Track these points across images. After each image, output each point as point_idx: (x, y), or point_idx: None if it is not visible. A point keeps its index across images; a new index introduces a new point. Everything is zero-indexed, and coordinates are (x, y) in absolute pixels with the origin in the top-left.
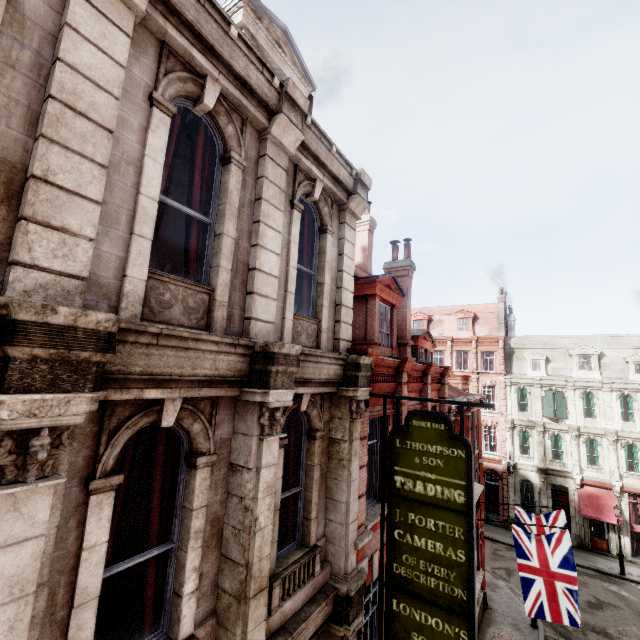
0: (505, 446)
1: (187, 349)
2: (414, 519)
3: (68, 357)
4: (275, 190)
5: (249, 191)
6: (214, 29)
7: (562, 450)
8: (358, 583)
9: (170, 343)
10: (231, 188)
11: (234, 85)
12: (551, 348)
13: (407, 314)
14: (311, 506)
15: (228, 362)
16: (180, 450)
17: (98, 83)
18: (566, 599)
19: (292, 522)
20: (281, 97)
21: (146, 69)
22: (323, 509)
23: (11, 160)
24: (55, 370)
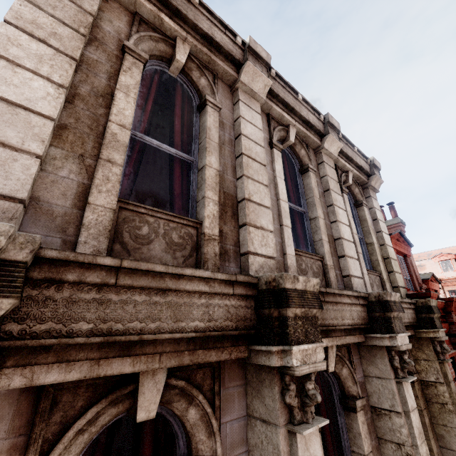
0: None
1: (336, 303)
2: None
3: (307, 314)
4: (333, 182)
5: (319, 187)
6: (291, 99)
7: None
8: None
9: (329, 299)
10: (313, 186)
11: (302, 126)
12: None
13: (412, 261)
14: None
15: (356, 312)
16: (329, 393)
17: (255, 141)
18: None
19: None
20: (325, 125)
21: (264, 130)
22: None
23: (230, 193)
24: (304, 325)
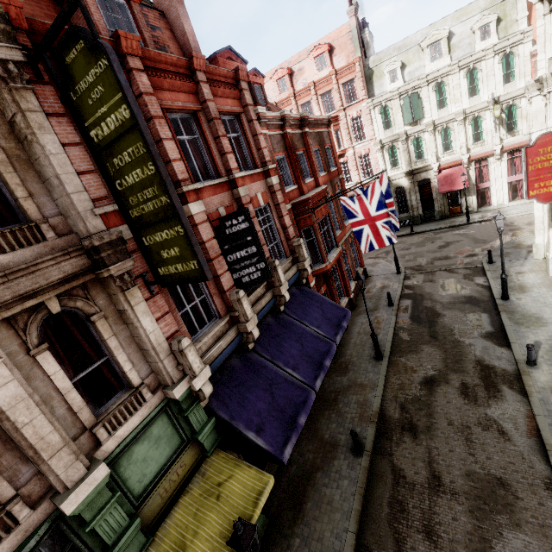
0: (379, 167)
1: None
2: (118, 163)
3: None
4: None
5: None
6: None
7: (423, 149)
8: (103, 236)
9: None
10: None
11: None
12: (405, 50)
13: (184, 25)
14: (10, 187)
15: None
16: None
17: None
18: (384, 231)
19: (6, 208)
20: None
21: None
22: (45, 193)
23: None
24: None
